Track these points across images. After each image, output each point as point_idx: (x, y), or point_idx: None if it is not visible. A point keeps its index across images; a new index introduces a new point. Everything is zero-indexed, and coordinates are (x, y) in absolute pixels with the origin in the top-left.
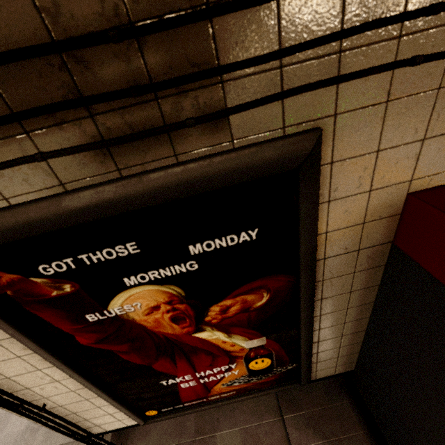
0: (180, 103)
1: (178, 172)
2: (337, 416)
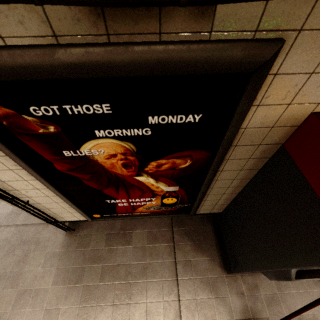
0: None
1: (159, 50)
2: (203, 233)
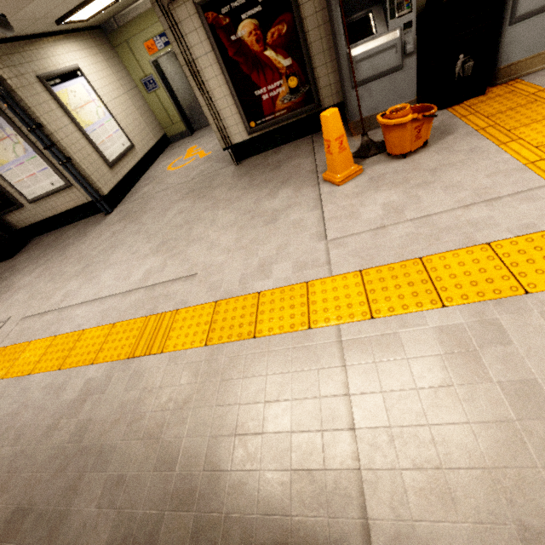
0: None
1: None
2: None
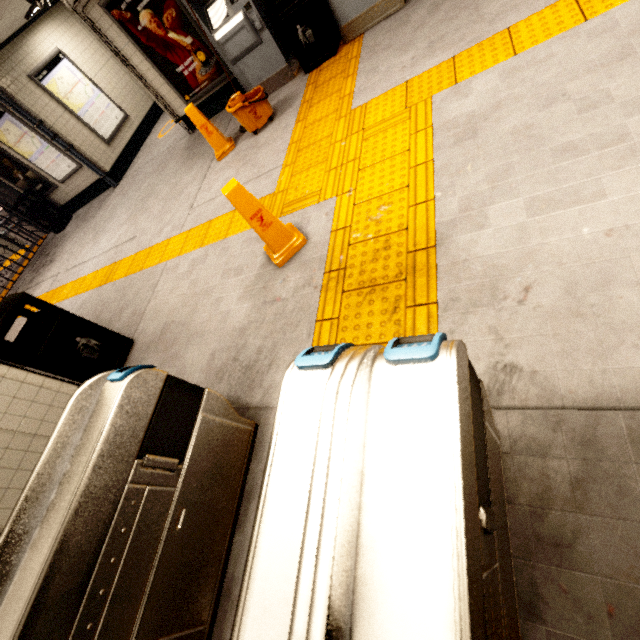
0: None
1: None
2: None
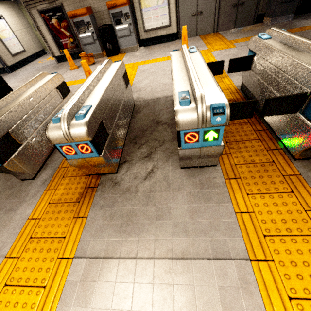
0: (52, 0)
1: (53, 6)
2: None
